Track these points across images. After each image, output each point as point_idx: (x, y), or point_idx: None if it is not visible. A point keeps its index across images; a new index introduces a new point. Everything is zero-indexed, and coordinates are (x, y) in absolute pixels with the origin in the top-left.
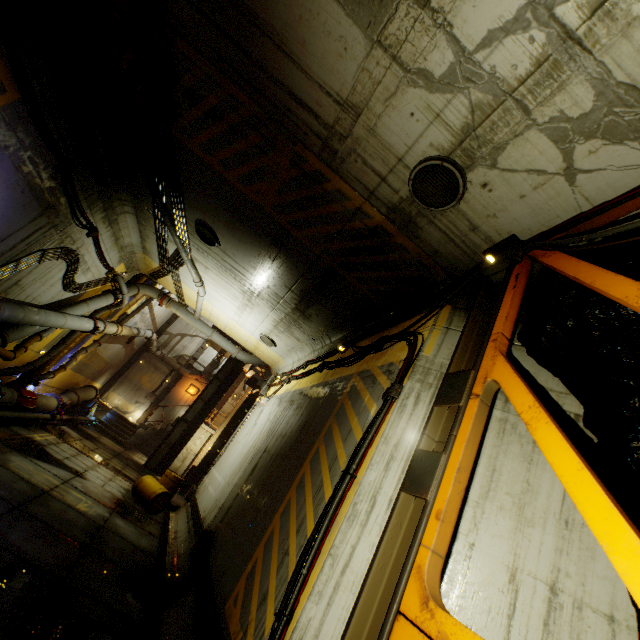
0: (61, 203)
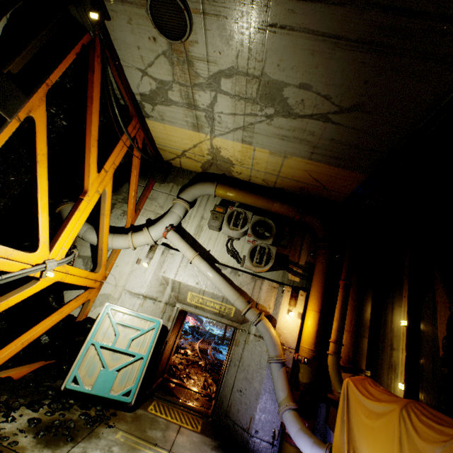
0: None
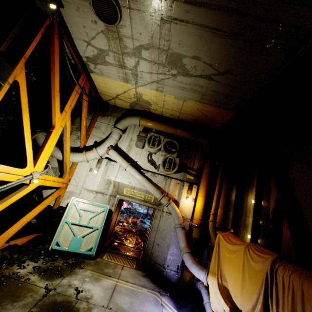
0: None
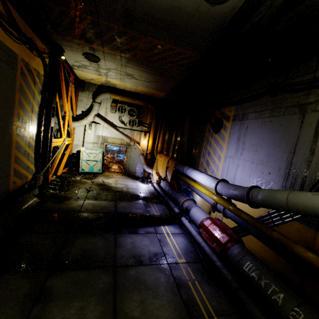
0: (311, 96)
